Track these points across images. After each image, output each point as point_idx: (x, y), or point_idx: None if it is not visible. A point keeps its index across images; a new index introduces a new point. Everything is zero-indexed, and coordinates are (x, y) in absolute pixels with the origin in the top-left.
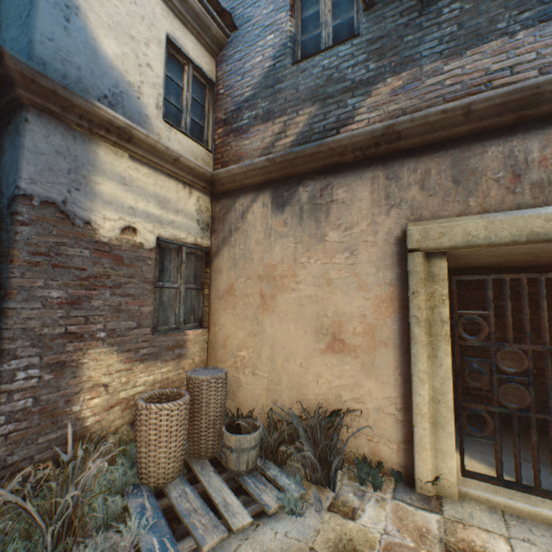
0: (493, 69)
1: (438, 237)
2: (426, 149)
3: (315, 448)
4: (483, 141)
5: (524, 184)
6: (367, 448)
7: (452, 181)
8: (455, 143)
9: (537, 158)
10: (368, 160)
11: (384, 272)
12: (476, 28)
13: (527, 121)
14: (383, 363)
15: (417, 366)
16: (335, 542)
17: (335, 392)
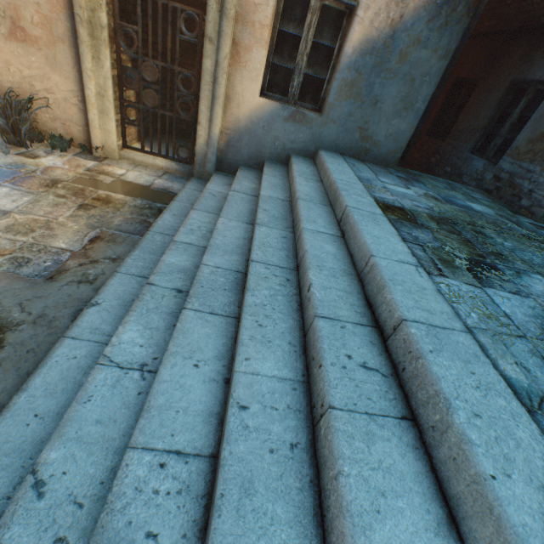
0: None
1: None
2: None
3: (8, 121)
4: None
5: None
6: (64, 130)
7: None
8: None
9: None
10: None
11: None
12: None
13: None
14: (64, 60)
15: (86, 66)
16: (12, 164)
17: (29, 83)
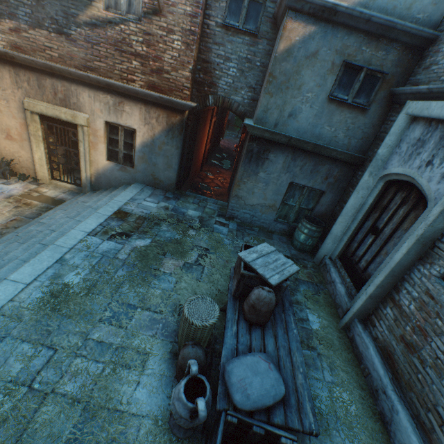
0: (46, 45)
1: (34, 108)
2: (28, 68)
3: (1, 169)
4: (46, 75)
5: (58, 98)
6: (26, 171)
7: (38, 87)
8: (38, 71)
9: (61, 90)
10: (7, 61)
11: (21, 114)
12: (39, 19)
13: (57, 74)
14: (27, 146)
15: (34, 149)
16: None
17: (13, 154)
